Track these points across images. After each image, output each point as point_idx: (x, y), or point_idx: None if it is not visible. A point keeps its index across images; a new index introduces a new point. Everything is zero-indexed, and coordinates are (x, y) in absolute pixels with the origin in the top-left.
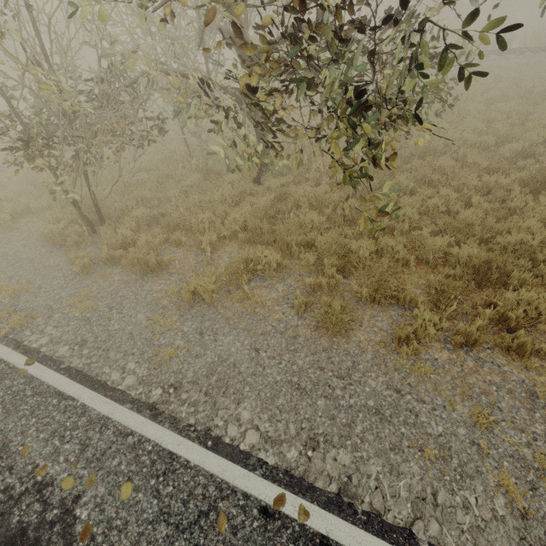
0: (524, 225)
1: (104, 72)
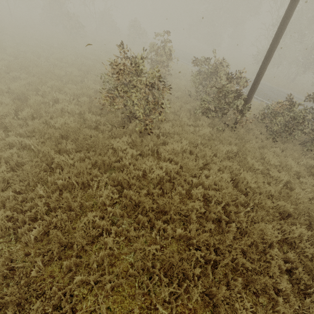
0: None
1: None
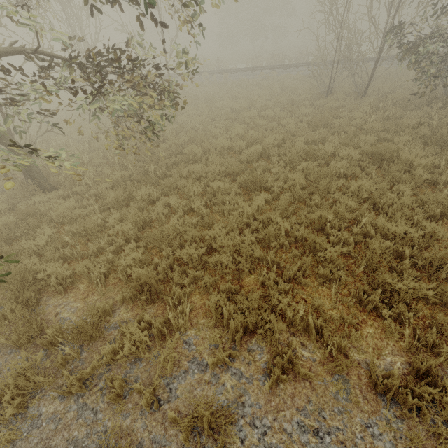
0: (211, 232)
1: None
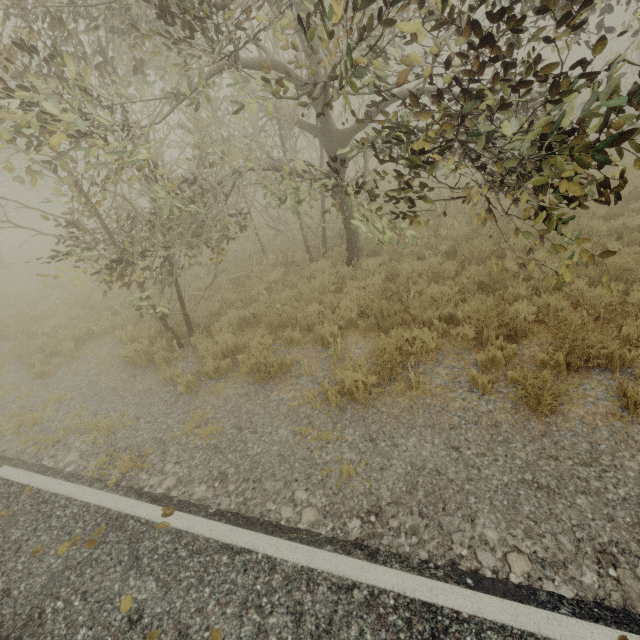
0: None
1: (178, 177)
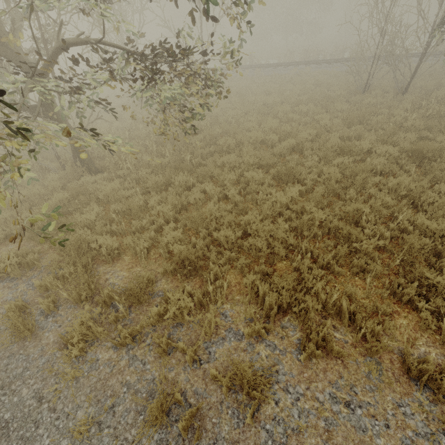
0: (246, 218)
1: None
